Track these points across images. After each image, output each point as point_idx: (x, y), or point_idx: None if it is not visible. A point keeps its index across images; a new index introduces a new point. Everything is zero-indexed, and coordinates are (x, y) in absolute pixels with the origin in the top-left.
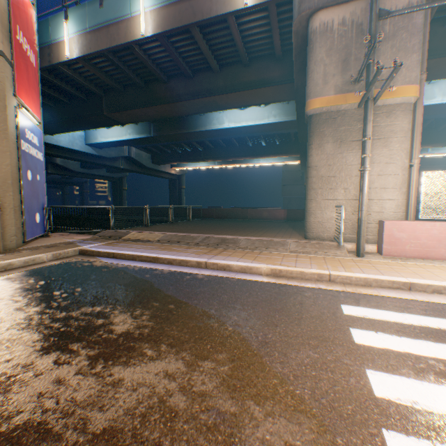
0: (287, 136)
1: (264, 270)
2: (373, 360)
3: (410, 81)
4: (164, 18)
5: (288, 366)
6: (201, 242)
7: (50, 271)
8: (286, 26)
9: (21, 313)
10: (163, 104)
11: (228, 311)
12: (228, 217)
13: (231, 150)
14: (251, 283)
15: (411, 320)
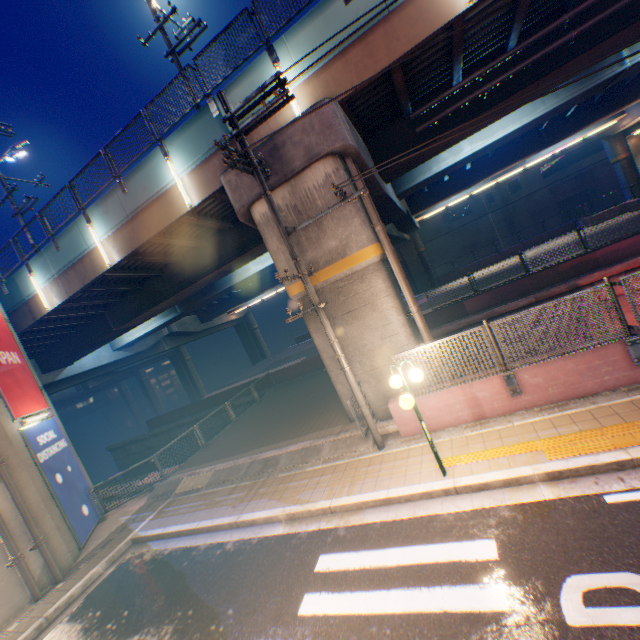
0: None
1: (282, 516)
2: (296, 633)
3: (364, 243)
4: (122, 242)
5: None
6: (246, 474)
7: (106, 589)
8: None
9: None
10: (168, 297)
11: (230, 602)
12: (304, 372)
13: None
14: (267, 542)
15: (357, 562)
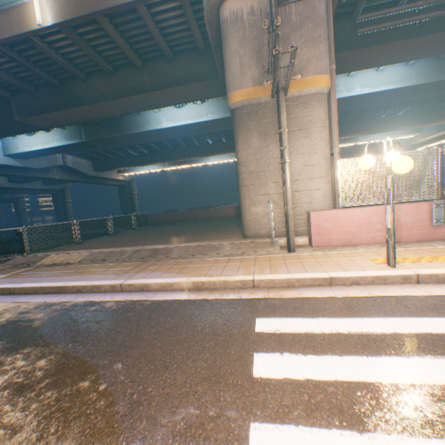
0: (232, 132)
1: (186, 285)
2: (265, 403)
3: (321, 71)
4: (63, 5)
5: (151, 443)
6: (130, 257)
7: None
8: (203, 17)
9: None
10: (85, 104)
11: (116, 356)
12: (179, 220)
13: (178, 151)
14: (166, 304)
15: (323, 327)
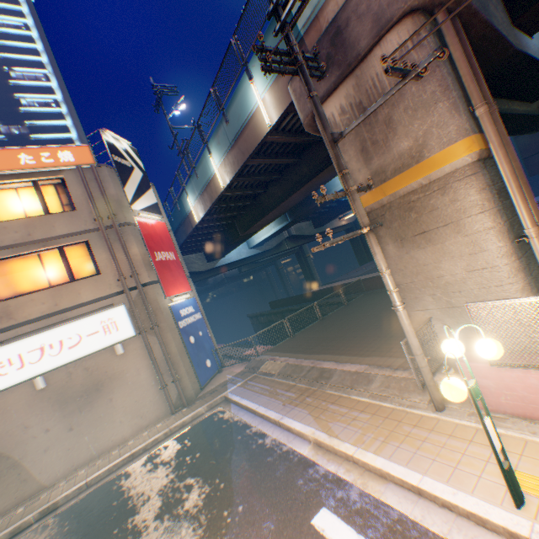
0: None
1: (311, 438)
2: None
3: (451, 138)
4: (228, 167)
5: None
6: (303, 377)
7: (199, 427)
8: None
9: (166, 478)
10: (271, 210)
11: (243, 498)
12: None
13: None
14: (291, 456)
15: None
